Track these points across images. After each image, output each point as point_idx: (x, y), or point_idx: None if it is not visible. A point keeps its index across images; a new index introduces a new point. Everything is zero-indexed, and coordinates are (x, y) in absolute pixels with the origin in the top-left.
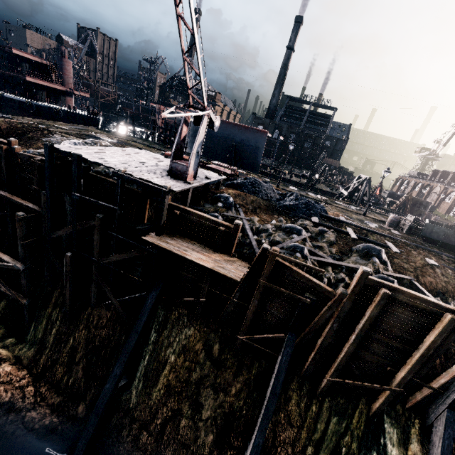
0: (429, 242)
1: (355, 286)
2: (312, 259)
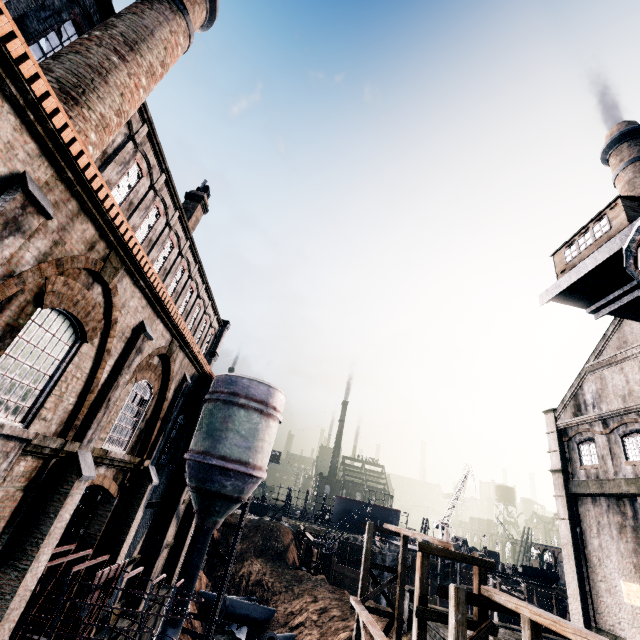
0: (527, 576)
1: (527, 592)
2: (505, 587)
